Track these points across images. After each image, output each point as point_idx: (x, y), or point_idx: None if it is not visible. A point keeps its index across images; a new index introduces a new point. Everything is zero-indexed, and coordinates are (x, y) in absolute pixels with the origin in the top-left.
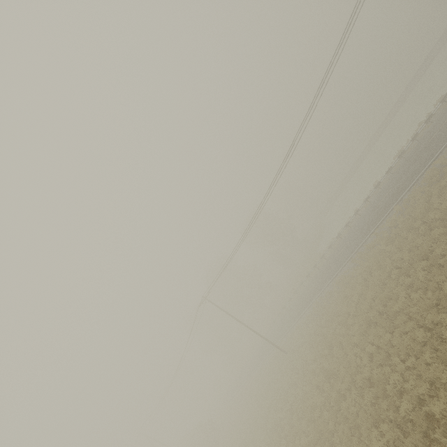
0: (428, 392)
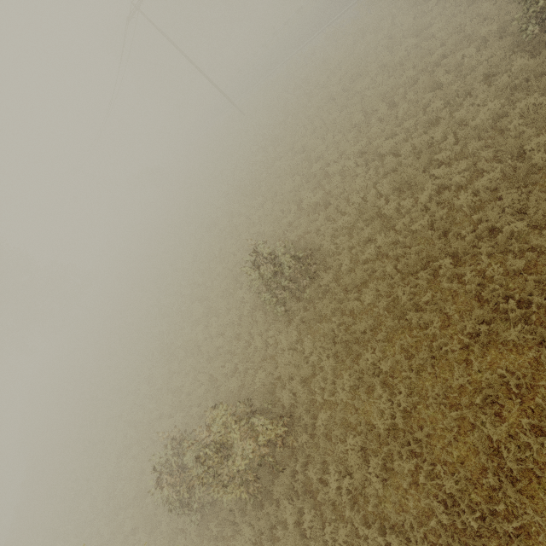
0: (335, 160)
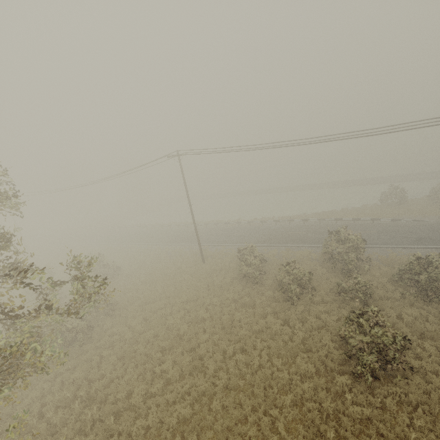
0: None
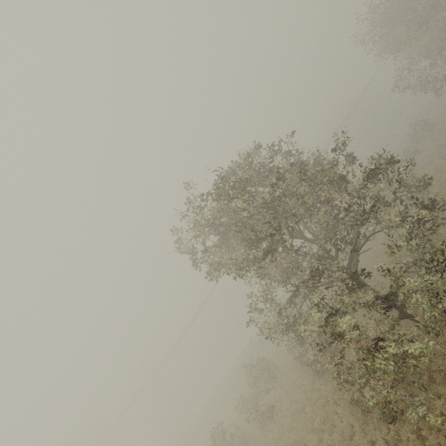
0: None
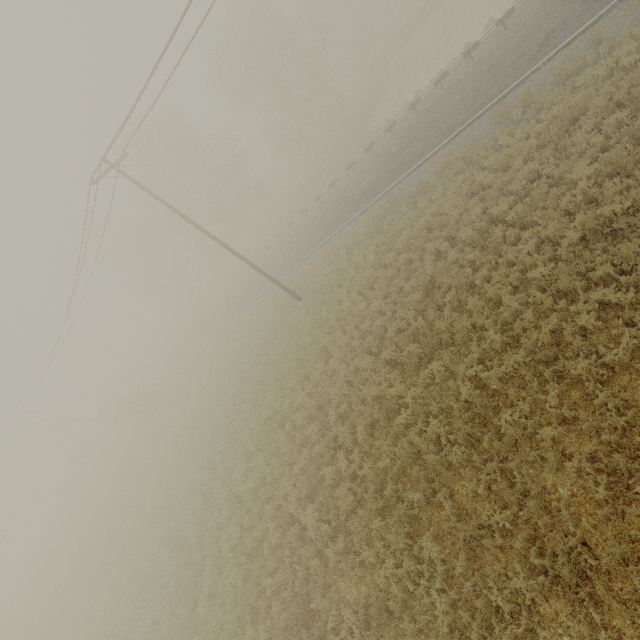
0: None
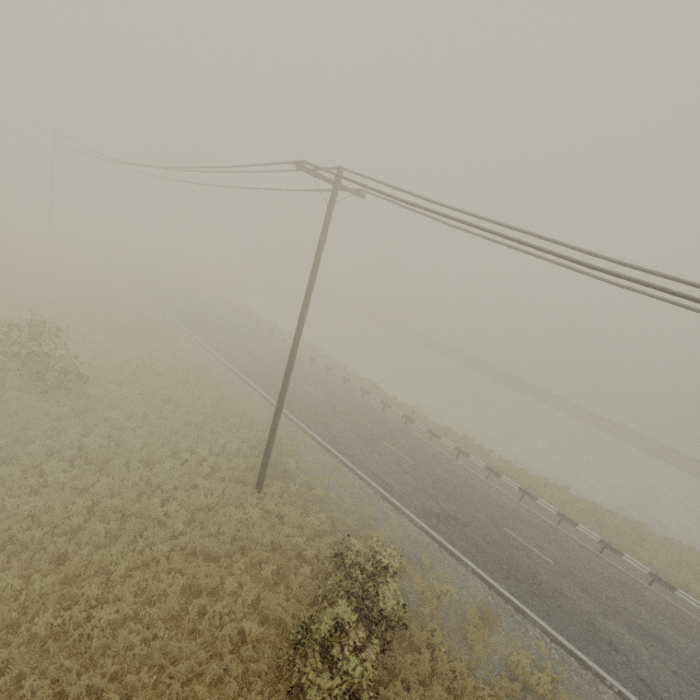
0: None
